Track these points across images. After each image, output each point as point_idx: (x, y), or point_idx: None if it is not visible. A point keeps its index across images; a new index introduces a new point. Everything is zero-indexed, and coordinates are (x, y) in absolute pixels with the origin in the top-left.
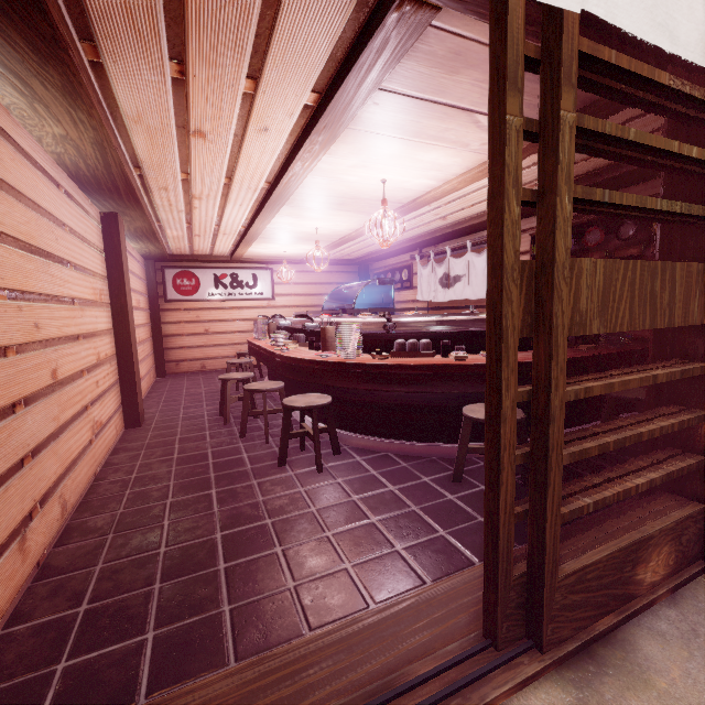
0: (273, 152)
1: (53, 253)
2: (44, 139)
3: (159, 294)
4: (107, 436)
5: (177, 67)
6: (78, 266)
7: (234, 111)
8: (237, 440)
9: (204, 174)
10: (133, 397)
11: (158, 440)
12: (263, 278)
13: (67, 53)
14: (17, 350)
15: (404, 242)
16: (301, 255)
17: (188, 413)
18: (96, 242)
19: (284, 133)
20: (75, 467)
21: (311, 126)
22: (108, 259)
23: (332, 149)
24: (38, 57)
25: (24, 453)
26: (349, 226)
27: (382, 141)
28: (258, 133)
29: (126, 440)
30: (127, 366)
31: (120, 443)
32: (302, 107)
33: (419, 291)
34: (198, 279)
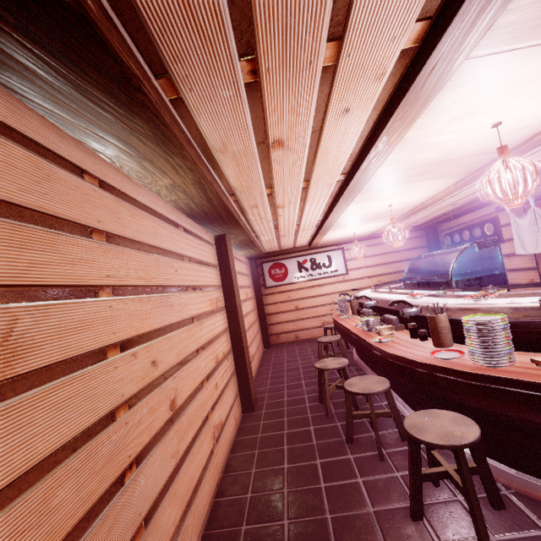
0: (352, 138)
1: (172, 285)
2: (161, 192)
3: (260, 283)
4: (227, 433)
5: (248, 66)
6: (196, 286)
7: (311, 101)
8: (344, 446)
9: (284, 184)
10: (246, 384)
11: (268, 434)
12: (336, 257)
13: (142, 92)
14: (128, 404)
15: (486, 196)
16: (368, 232)
17: (291, 395)
18: (211, 261)
19: (368, 108)
20: (196, 494)
21: (408, 78)
22: (221, 271)
23: (429, 105)
24: (123, 110)
25: (134, 529)
26: (425, 195)
27: (515, 61)
28: (337, 120)
29: (243, 429)
30: (240, 357)
31: (238, 434)
32: (397, 56)
33: (517, 244)
34: (286, 267)
